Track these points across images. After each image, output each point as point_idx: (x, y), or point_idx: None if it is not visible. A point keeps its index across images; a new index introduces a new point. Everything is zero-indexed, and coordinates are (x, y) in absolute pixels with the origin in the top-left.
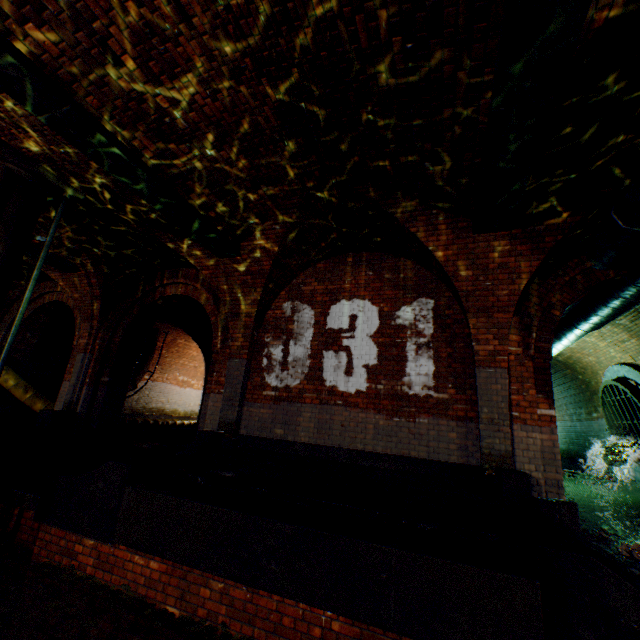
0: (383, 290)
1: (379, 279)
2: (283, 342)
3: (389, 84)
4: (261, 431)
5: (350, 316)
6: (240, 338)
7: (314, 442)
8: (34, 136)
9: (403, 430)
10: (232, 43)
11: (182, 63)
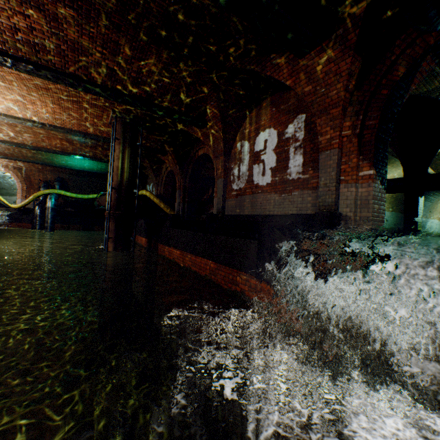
0: (279, 118)
1: (278, 112)
2: (238, 166)
3: (184, 18)
4: (232, 212)
5: (264, 141)
6: (220, 168)
7: (250, 214)
8: (119, 106)
9: (286, 201)
10: (133, 41)
11: (128, 58)
